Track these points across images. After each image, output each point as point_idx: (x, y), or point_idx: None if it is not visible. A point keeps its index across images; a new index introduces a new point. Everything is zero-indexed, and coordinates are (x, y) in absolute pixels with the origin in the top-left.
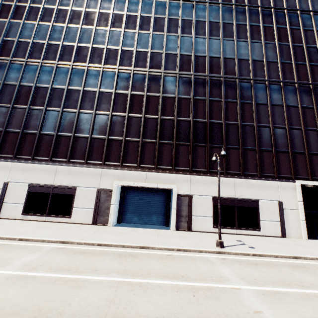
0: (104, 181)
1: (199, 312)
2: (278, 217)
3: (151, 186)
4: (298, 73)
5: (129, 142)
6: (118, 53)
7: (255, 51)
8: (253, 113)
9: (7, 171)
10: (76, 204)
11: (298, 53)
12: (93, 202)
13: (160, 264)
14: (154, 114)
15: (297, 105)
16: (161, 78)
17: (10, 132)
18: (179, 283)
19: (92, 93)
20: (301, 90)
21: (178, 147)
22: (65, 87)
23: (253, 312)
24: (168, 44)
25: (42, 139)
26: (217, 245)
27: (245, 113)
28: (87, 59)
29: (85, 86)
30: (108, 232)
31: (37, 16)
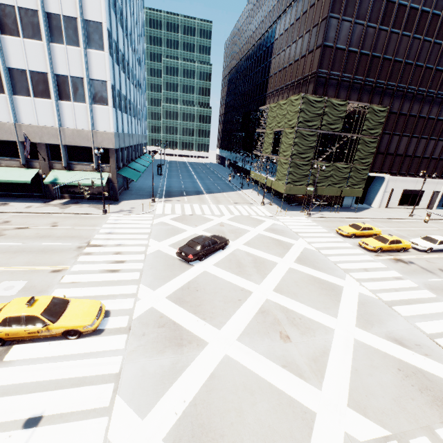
0: (437, 186)
1: None
2: None
3: None
4: None
5: None
6: None
7: None
8: None
9: (394, 182)
10: (422, 200)
11: None
12: (429, 198)
13: None
14: None
15: None
16: None
17: (397, 156)
18: None
19: None
20: None
21: None
22: (435, 118)
23: None
24: None
25: (413, 161)
26: None
27: None
28: None
29: None
30: None
31: (434, 30)
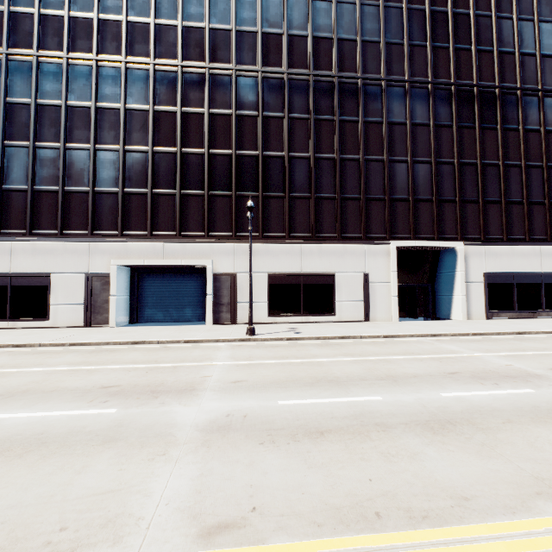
0: (96, 261)
1: (135, 381)
2: (361, 296)
3: (171, 263)
4: (412, 63)
5: (132, 196)
6: (92, 27)
7: (344, 21)
8: (335, 136)
9: None
10: (55, 300)
11: (416, 25)
12: (82, 295)
13: (140, 355)
14: (170, 145)
15: (405, 120)
16: (178, 78)
17: None
18: (143, 366)
19: (53, 110)
20: (414, 93)
21: (212, 201)
22: None
23: (200, 377)
24: (187, 8)
25: None
26: (247, 333)
27: (321, 137)
28: (33, 40)
29: (39, 97)
30: (101, 333)
31: None
